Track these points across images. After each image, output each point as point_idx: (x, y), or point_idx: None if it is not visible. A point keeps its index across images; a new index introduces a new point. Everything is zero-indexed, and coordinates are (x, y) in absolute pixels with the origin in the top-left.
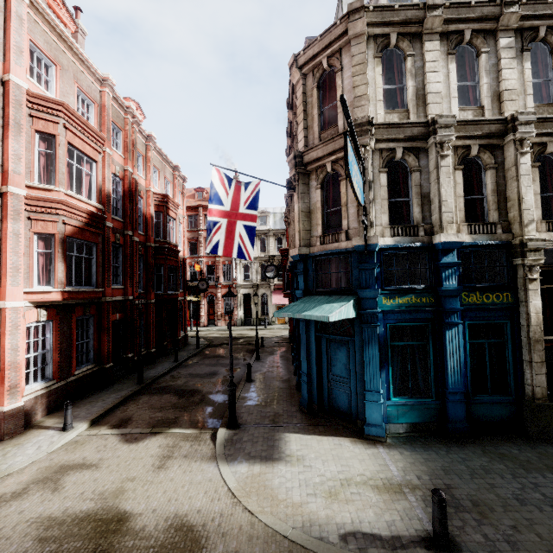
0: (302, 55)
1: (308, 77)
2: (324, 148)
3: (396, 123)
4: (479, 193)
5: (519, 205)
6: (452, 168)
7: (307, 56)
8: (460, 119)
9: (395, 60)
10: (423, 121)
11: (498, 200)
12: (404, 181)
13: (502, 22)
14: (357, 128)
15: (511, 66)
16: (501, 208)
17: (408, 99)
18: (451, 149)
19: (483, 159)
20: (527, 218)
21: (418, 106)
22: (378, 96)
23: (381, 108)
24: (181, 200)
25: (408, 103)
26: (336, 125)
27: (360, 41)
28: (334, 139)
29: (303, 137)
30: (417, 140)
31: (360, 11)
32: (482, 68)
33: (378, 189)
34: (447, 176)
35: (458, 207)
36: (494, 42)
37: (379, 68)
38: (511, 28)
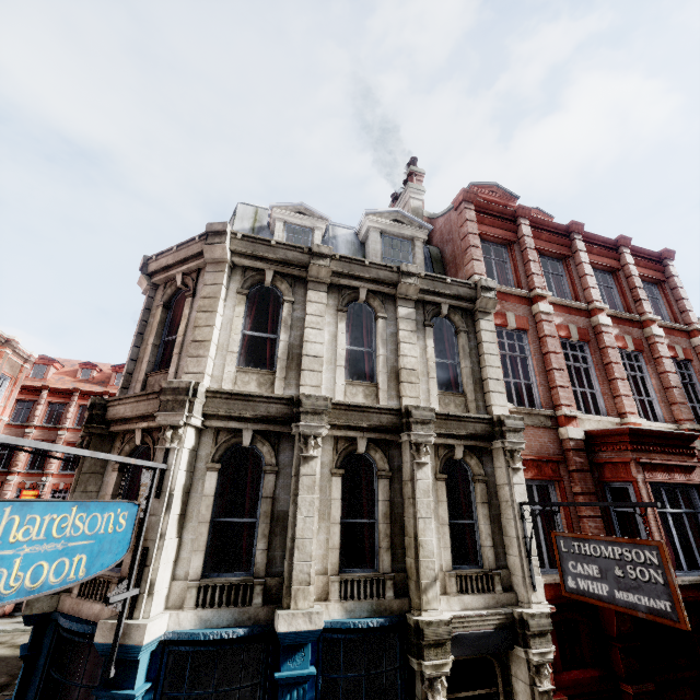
0: (155, 261)
1: (160, 288)
2: (135, 404)
3: (243, 394)
4: (369, 512)
5: (416, 548)
6: (328, 471)
7: (159, 264)
8: (339, 401)
9: (272, 301)
10: (286, 396)
11: (393, 530)
12: (255, 482)
13: (400, 290)
14: (169, 395)
15: (410, 341)
16: (397, 545)
17: (278, 356)
18: (330, 440)
19: (375, 459)
20: (426, 574)
21: (290, 369)
22: (232, 345)
23: (232, 363)
24: (8, 389)
25: (277, 361)
26: (168, 371)
27: (219, 269)
28: (149, 396)
29: (124, 373)
30: (276, 422)
31: (223, 235)
32: (378, 335)
33: (197, 500)
34: (309, 493)
35: (330, 543)
36: (394, 308)
37: (242, 308)
38: (411, 298)
